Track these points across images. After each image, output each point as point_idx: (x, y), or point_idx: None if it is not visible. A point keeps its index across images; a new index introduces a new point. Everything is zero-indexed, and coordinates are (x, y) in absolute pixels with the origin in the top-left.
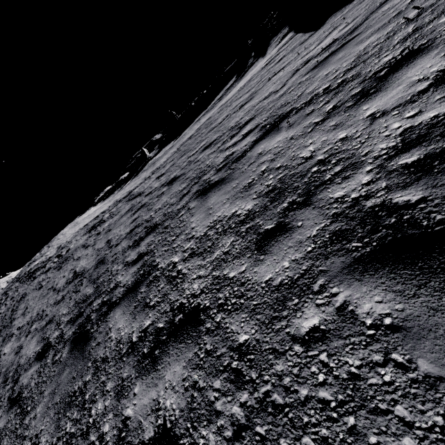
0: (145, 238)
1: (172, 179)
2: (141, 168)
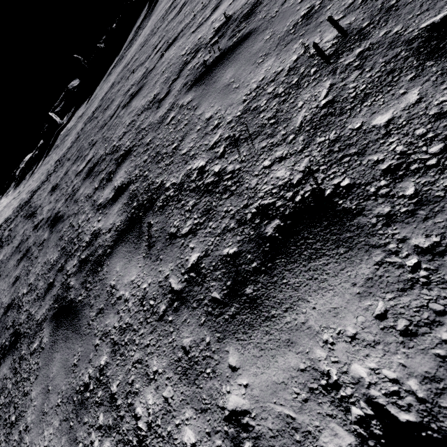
0: (6, 357)
1: (55, 218)
2: (53, 142)
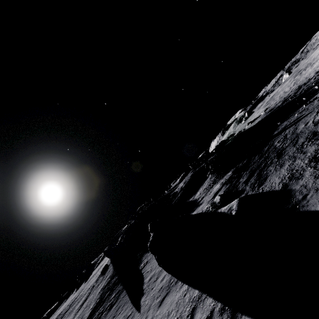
0: None
1: None
2: None
